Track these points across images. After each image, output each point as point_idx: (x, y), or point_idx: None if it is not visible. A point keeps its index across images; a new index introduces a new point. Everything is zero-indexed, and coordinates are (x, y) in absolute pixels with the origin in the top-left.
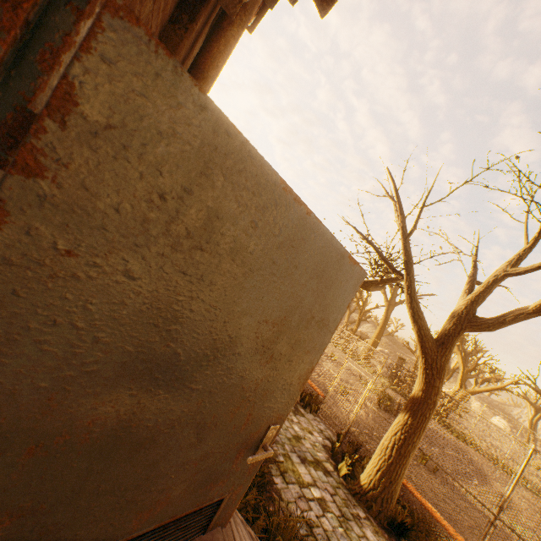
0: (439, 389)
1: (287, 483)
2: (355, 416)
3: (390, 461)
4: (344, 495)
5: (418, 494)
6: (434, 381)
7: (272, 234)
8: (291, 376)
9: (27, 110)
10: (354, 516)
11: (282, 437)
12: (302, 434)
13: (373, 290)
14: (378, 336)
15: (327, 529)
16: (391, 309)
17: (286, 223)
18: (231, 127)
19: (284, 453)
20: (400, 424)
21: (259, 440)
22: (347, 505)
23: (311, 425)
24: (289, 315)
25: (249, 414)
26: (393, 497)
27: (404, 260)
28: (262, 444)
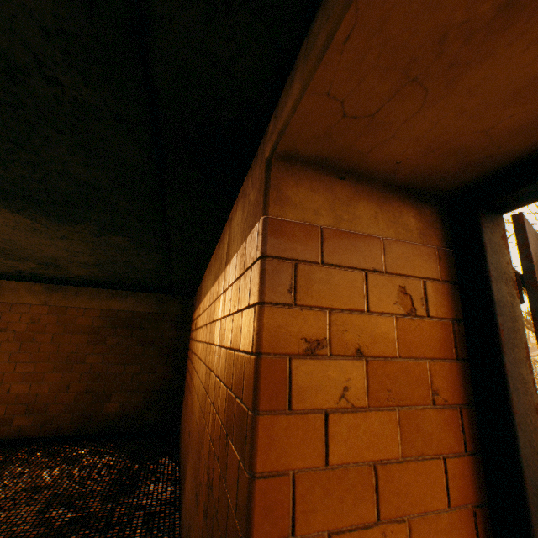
0: None
1: None
2: None
3: None
4: None
5: None
6: None
7: None
8: None
9: (516, 273)
10: None
11: None
12: None
13: None
14: None
15: None
16: None
17: None
18: (537, 235)
19: None
20: None
21: None
22: None
23: None
24: None
25: None
26: None
27: None
28: None
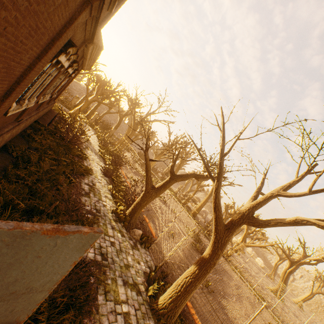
0: (219, 256)
1: (107, 300)
2: (169, 256)
3: (179, 293)
4: (145, 310)
5: (194, 312)
6: (217, 251)
7: None
8: None
9: None
10: None
11: (116, 265)
12: (132, 263)
13: (201, 180)
14: (204, 203)
15: None
16: None
17: None
18: None
19: (113, 277)
20: (191, 272)
21: None
22: (144, 317)
23: (141, 257)
24: None
25: None
26: (175, 315)
27: (217, 171)
28: None
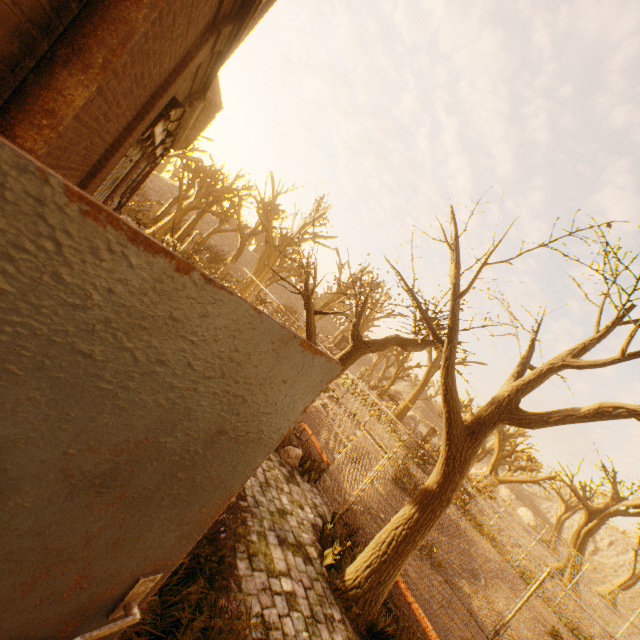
0: (457, 485)
1: (253, 570)
2: (358, 495)
3: (383, 558)
4: (321, 590)
5: (411, 597)
6: (453, 475)
7: (69, 304)
8: (181, 512)
9: None
10: (327, 618)
11: (263, 510)
12: (290, 507)
13: (411, 350)
14: (412, 400)
15: (288, 633)
16: (433, 372)
17: (112, 285)
18: None
19: (260, 531)
20: (404, 518)
21: (119, 598)
22: (321, 602)
23: (305, 498)
24: (159, 435)
25: (81, 576)
26: (379, 600)
27: (449, 326)
28: (124, 603)
